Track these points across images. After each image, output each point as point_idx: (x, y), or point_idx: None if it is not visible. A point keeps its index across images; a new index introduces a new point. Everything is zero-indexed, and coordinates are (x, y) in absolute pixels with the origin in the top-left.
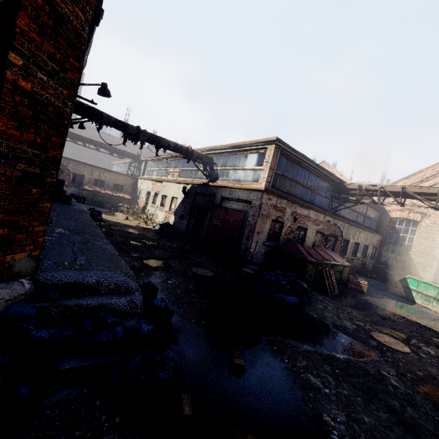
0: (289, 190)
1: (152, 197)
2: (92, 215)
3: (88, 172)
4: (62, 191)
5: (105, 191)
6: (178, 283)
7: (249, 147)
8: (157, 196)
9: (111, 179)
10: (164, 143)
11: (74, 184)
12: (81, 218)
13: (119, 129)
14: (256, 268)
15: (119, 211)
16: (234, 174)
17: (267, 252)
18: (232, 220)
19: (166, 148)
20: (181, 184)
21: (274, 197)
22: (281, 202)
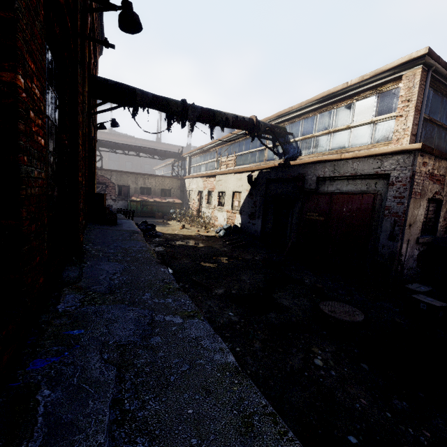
0: (438, 145)
1: (206, 197)
2: (145, 231)
3: (133, 181)
4: (103, 208)
5: (153, 198)
6: (333, 362)
7: (356, 90)
8: (211, 194)
9: (157, 184)
10: (221, 118)
11: (121, 197)
12: (133, 247)
13: (159, 108)
14: (427, 289)
15: (172, 219)
16: (331, 140)
17: (420, 253)
18: (348, 210)
19: (224, 124)
20: (243, 174)
21: (430, 160)
22: (439, 165)
